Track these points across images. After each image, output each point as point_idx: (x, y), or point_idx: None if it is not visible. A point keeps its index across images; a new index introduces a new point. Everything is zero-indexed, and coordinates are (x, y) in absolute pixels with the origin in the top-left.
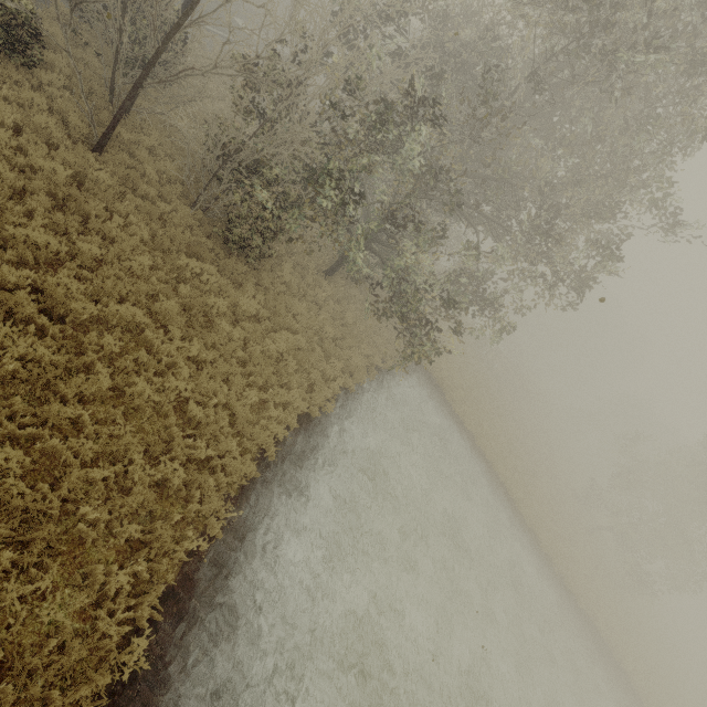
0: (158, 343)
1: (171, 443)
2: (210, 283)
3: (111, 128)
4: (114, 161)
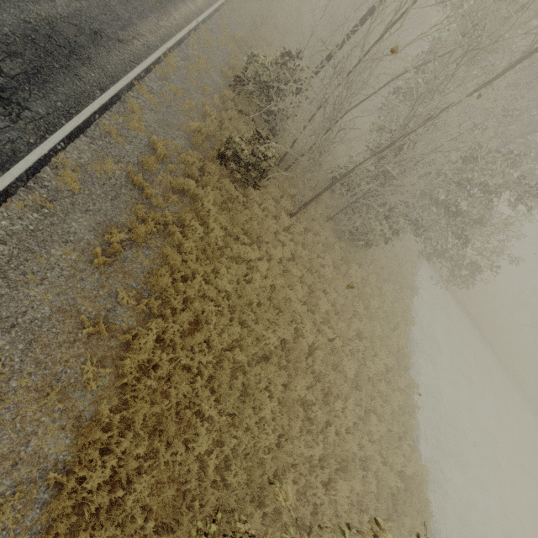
0: (364, 332)
1: (389, 383)
2: (357, 276)
3: (307, 205)
4: (301, 218)
